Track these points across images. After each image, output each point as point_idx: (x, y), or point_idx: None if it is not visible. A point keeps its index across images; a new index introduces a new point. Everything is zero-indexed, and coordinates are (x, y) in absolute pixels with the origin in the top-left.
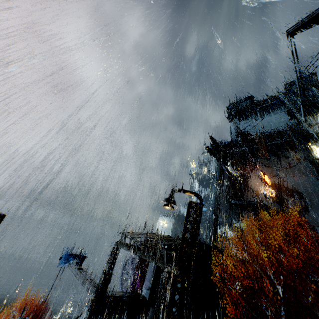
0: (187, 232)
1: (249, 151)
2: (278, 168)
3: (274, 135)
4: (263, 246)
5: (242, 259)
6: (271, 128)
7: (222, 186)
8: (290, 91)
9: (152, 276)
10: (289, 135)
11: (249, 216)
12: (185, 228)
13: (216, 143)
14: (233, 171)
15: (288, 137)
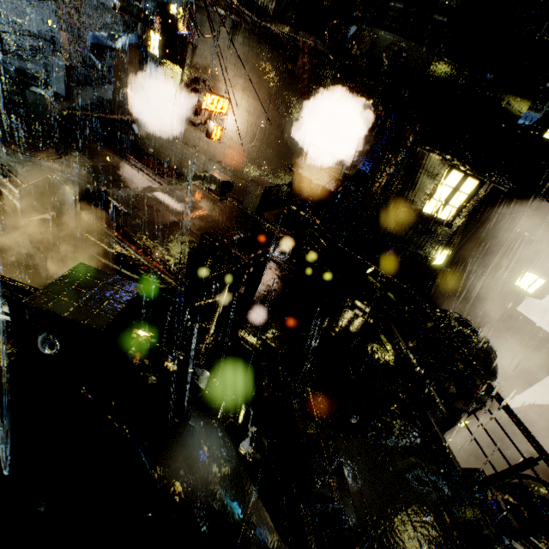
0: None
1: None
2: None
3: None
4: None
5: None
6: None
7: None
8: None
9: None
10: None
11: None
12: None
13: None
14: None
15: None
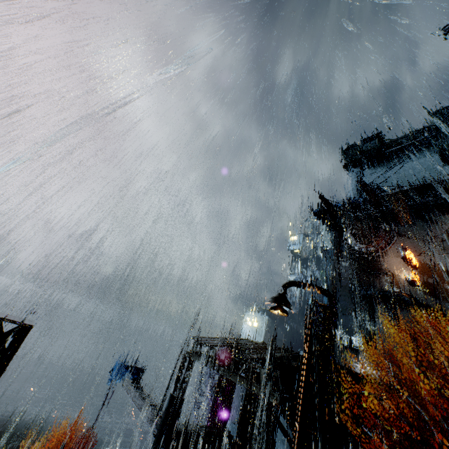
0: (313, 355)
1: (380, 215)
2: (429, 240)
3: (421, 189)
4: (410, 361)
5: (378, 382)
6: (415, 179)
7: (339, 267)
8: (443, 122)
9: (240, 403)
10: (446, 189)
11: (385, 313)
12: (310, 349)
13: (328, 204)
14: (356, 245)
15: (443, 193)
